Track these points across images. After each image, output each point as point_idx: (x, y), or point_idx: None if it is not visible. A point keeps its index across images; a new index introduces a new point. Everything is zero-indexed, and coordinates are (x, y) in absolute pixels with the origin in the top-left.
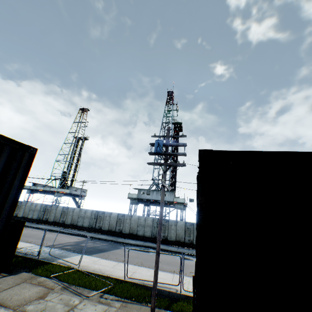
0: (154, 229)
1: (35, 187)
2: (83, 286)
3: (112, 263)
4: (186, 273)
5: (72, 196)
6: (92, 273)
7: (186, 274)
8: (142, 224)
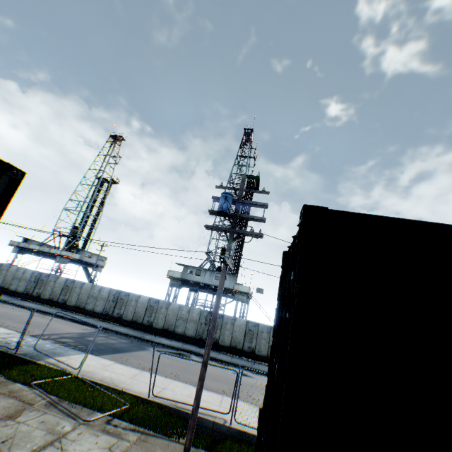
0: (201, 326)
1: (26, 245)
2: (81, 403)
3: (132, 371)
4: (241, 395)
5: (83, 265)
6: (99, 384)
7: (241, 397)
8: (183, 318)
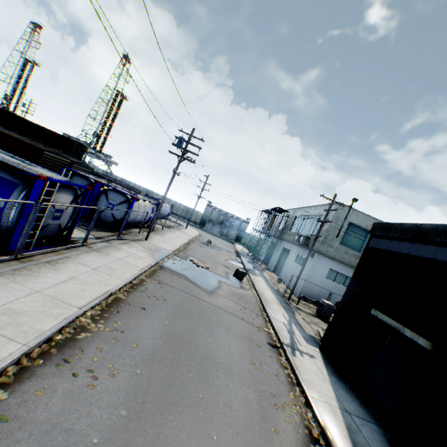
0: None
1: None
2: None
3: None
4: None
5: None
6: None
7: None
8: None
